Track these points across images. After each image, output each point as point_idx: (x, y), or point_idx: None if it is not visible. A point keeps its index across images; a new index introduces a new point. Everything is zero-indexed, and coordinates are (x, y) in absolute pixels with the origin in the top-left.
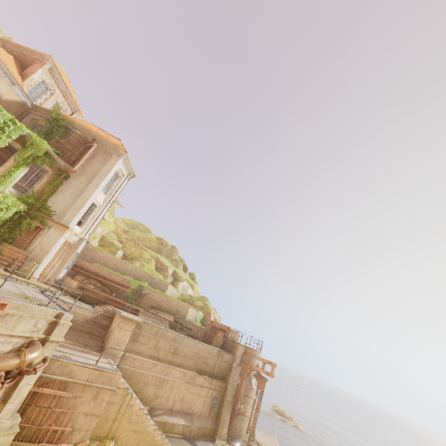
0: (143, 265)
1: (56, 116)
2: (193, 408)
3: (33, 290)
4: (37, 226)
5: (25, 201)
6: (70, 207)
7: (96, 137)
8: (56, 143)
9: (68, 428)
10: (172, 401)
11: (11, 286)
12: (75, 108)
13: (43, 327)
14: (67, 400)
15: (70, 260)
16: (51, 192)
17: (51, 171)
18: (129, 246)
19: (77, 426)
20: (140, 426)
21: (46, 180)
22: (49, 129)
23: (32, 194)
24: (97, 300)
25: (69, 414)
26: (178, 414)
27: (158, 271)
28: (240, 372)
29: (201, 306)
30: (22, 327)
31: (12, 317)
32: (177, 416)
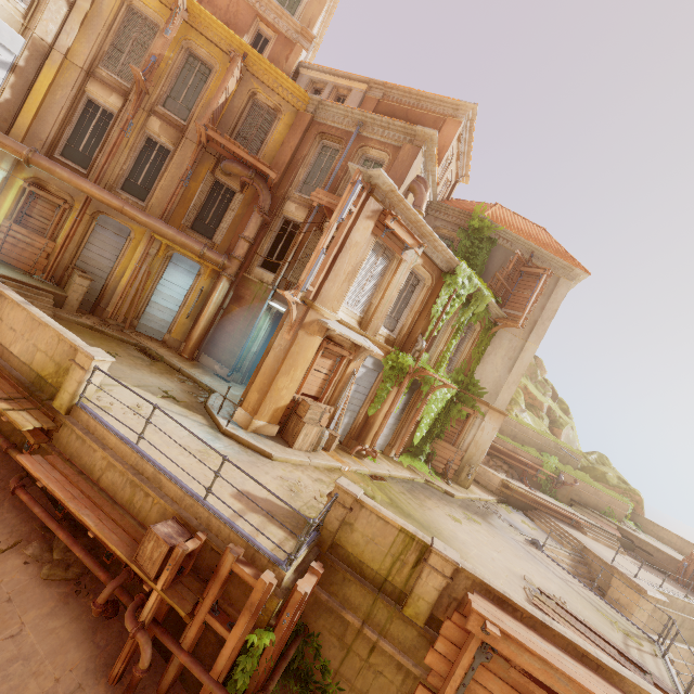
0: (523, 411)
1: (478, 222)
2: (692, 692)
3: (528, 544)
4: (469, 413)
5: (454, 379)
6: (501, 379)
7: (535, 250)
8: (492, 283)
9: None
10: None
11: (536, 561)
12: (461, 172)
13: None
14: None
15: None
16: (479, 359)
17: (479, 326)
18: None
19: None
20: None
21: (472, 340)
22: (468, 248)
23: (460, 367)
24: (524, 502)
25: None
26: None
27: (529, 409)
28: None
29: (622, 487)
30: None
31: None
32: None
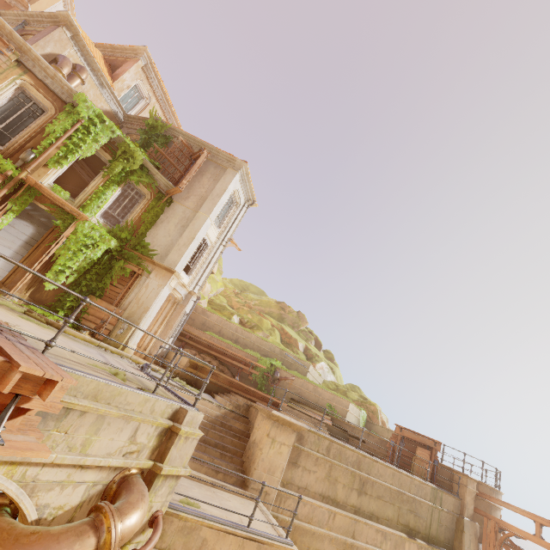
0: (267, 337)
1: (153, 122)
2: None
3: (128, 365)
4: (133, 270)
5: (117, 235)
6: (174, 243)
7: (204, 146)
8: (154, 154)
9: None
10: None
11: (94, 354)
12: (174, 124)
13: (148, 443)
14: None
15: (175, 325)
16: (150, 223)
17: (149, 194)
18: (243, 312)
19: None
20: None
21: (143, 206)
22: (145, 140)
23: (125, 226)
24: (217, 385)
25: None
26: None
27: (285, 346)
28: (478, 535)
29: (360, 400)
30: (105, 444)
31: (83, 418)
32: None
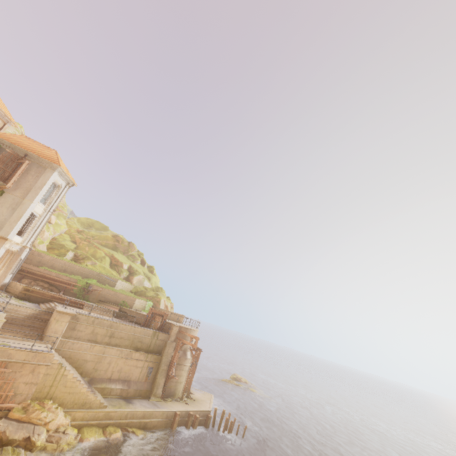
0: (95, 264)
1: None
2: (130, 376)
3: None
4: None
5: None
6: (7, 220)
7: (28, 153)
8: None
9: (11, 393)
10: (110, 372)
11: None
12: (7, 119)
13: None
14: (9, 374)
15: (14, 267)
16: None
17: None
18: (83, 246)
19: (19, 391)
20: (74, 389)
21: None
22: None
23: None
24: (44, 298)
25: (11, 383)
26: (116, 382)
27: (113, 267)
28: (174, 347)
29: (152, 296)
30: None
31: None
32: (115, 383)
